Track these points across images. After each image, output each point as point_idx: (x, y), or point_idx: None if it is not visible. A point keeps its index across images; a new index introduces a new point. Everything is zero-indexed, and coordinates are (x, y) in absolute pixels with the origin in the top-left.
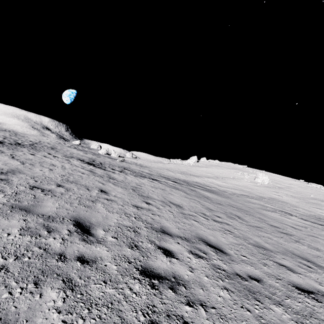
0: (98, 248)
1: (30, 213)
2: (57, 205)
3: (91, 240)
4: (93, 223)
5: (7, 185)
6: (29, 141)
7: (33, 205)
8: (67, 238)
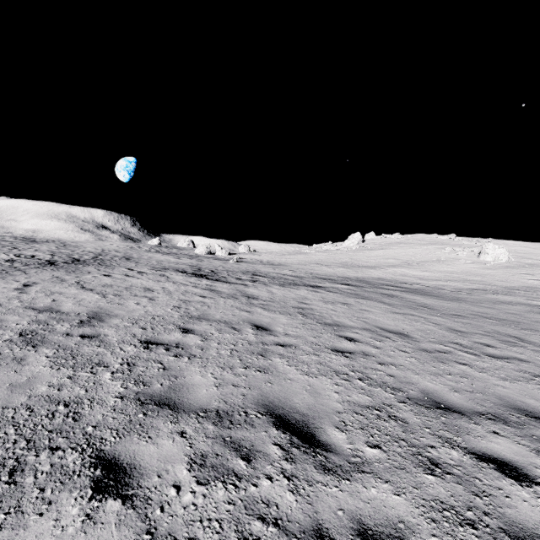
0: (371, 489)
1: (181, 412)
2: (212, 378)
3: (338, 465)
4: (304, 411)
5: (104, 348)
6: (88, 253)
7: (173, 387)
8: (290, 470)
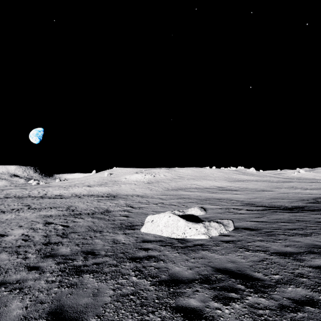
0: None
1: None
2: None
3: None
4: None
5: None
6: None
7: None
8: None
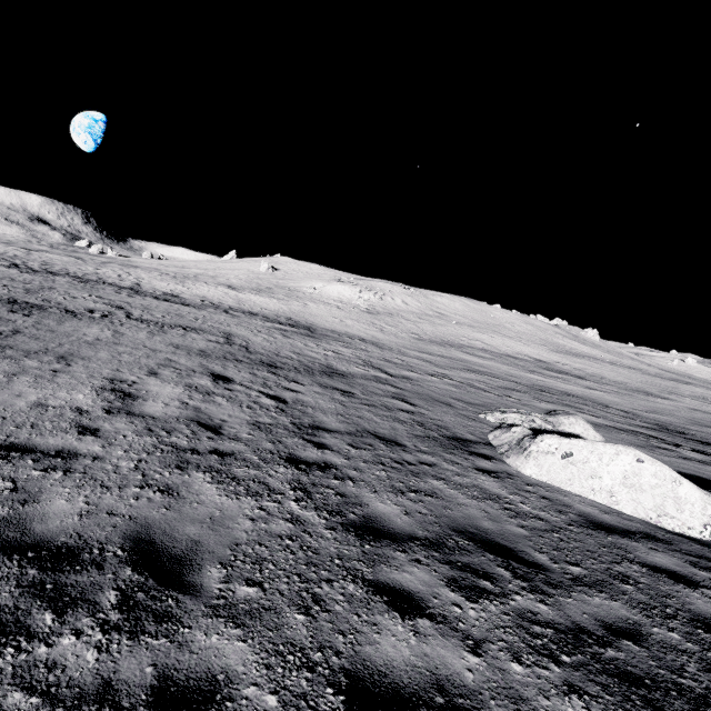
0: None
1: None
2: None
3: None
4: None
5: None
6: None
7: None
8: None
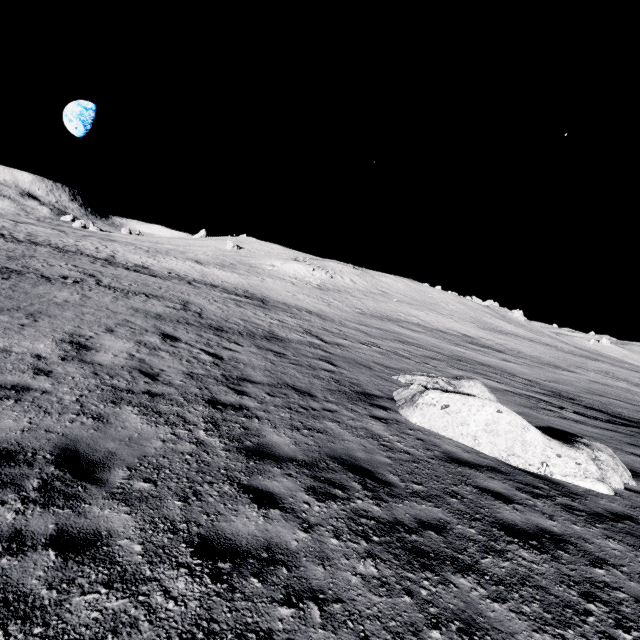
0: None
1: None
2: None
3: None
4: None
5: None
6: None
7: None
8: None
